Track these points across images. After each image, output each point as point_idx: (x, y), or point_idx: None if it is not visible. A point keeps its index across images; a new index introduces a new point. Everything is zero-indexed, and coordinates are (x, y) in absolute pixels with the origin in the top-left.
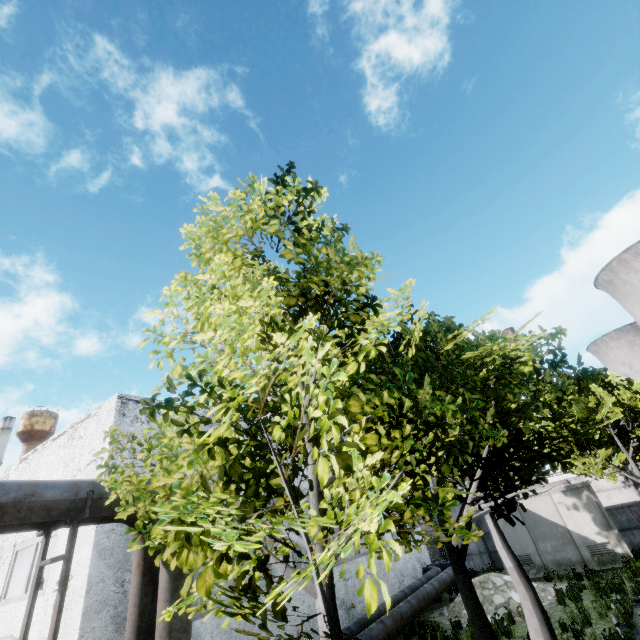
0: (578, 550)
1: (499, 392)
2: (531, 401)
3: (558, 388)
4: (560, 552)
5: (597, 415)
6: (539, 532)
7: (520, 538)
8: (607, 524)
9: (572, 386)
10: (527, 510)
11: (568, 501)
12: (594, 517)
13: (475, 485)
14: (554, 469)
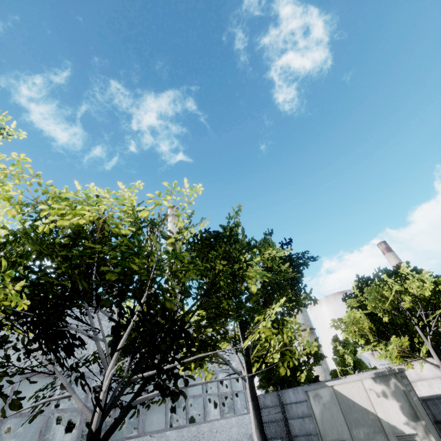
0: (388, 440)
1: (123, 263)
2: (140, 270)
3: (173, 256)
4: (372, 440)
5: (386, 303)
6: (353, 418)
7: (336, 422)
8: (414, 414)
9: (185, 253)
10: (342, 395)
11: (378, 388)
12: (402, 406)
13: (112, 363)
14: (182, 347)
